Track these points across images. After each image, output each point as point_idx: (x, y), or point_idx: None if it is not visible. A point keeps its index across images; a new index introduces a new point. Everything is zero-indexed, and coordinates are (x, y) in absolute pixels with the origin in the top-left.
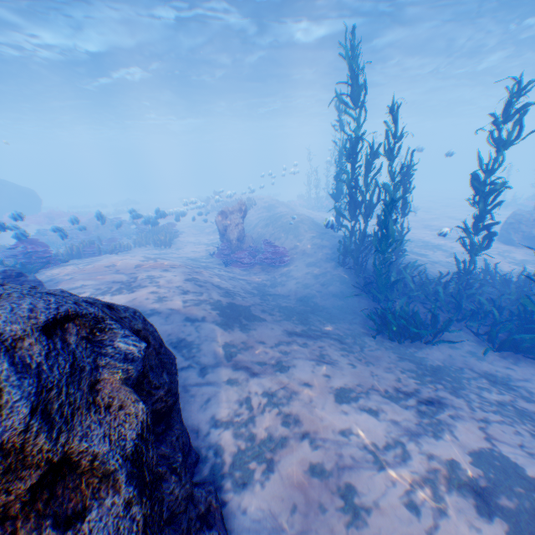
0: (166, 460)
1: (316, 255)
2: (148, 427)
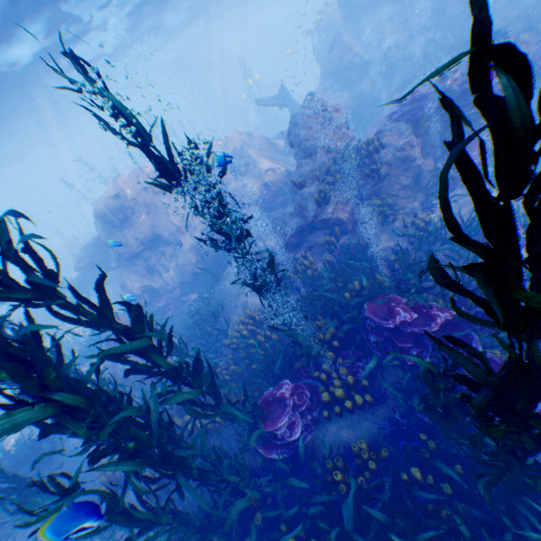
0: None
1: None
2: None
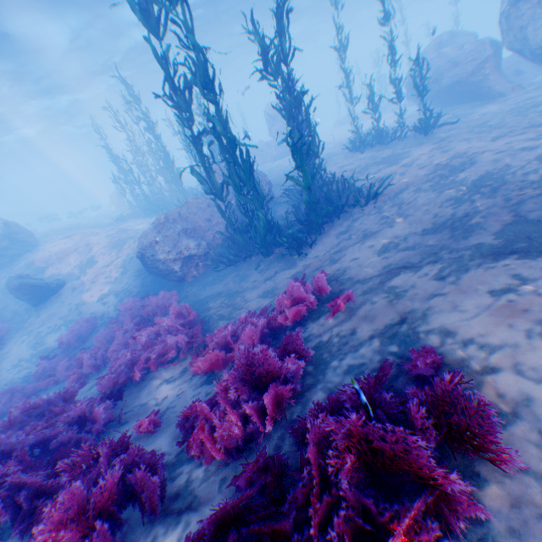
0: (18, 236)
1: None
2: (5, 226)
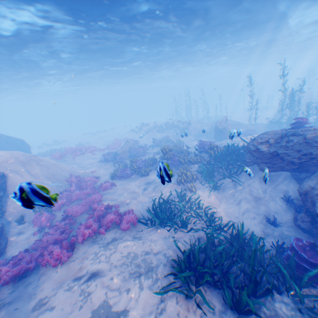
0: None
1: (262, 129)
2: None
